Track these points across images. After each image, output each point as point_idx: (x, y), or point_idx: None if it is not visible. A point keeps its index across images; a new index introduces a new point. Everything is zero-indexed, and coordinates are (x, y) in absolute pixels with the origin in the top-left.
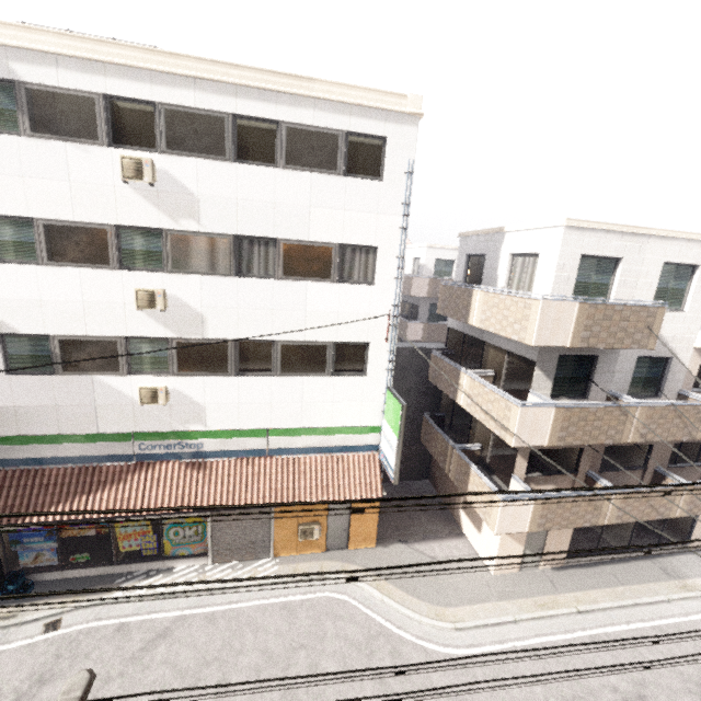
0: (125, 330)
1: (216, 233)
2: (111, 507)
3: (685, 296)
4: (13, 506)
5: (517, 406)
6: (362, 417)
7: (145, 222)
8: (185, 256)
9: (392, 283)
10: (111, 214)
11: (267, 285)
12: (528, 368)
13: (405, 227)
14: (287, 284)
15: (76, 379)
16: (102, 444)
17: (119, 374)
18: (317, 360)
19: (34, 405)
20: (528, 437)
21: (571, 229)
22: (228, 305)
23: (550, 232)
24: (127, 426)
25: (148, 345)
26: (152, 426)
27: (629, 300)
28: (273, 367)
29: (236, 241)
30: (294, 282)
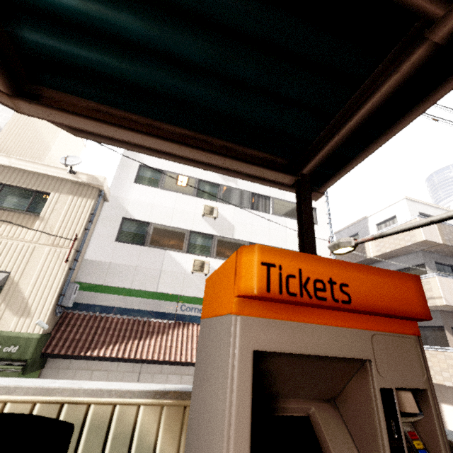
0: (191, 226)
1: (243, 190)
2: (157, 352)
3: None
4: (79, 340)
5: (433, 277)
6: None
7: (212, 180)
8: (228, 197)
9: (326, 225)
10: (198, 174)
11: (266, 216)
12: (419, 271)
13: (328, 201)
14: (276, 217)
15: (155, 251)
16: (156, 301)
17: (182, 251)
18: None
19: (123, 264)
20: (450, 299)
21: (408, 200)
22: (247, 222)
23: (397, 204)
24: (177, 289)
25: (201, 238)
26: (193, 292)
27: None
28: None
29: (251, 195)
30: (279, 217)
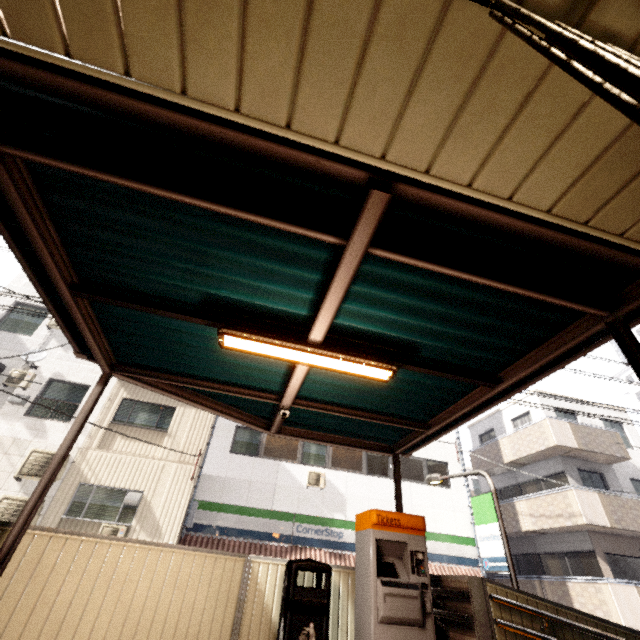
0: None
1: None
2: None
3: (627, 441)
4: None
5: (570, 489)
6: (457, 527)
7: None
8: None
9: None
10: None
11: None
12: (562, 480)
13: None
14: None
15: (269, 462)
16: (272, 520)
17: (296, 462)
18: (417, 471)
19: (237, 478)
20: (592, 516)
21: (539, 394)
22: None
23: (529, 398)
24: (292, 507)
25: (314, 445)
26: (309, 510)
27: (593, 425)
28: (389, 473)
29: None
30: None
